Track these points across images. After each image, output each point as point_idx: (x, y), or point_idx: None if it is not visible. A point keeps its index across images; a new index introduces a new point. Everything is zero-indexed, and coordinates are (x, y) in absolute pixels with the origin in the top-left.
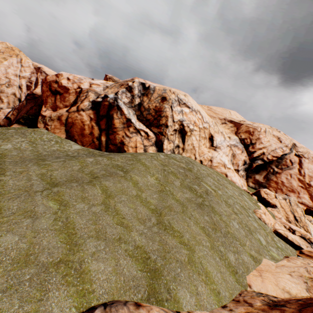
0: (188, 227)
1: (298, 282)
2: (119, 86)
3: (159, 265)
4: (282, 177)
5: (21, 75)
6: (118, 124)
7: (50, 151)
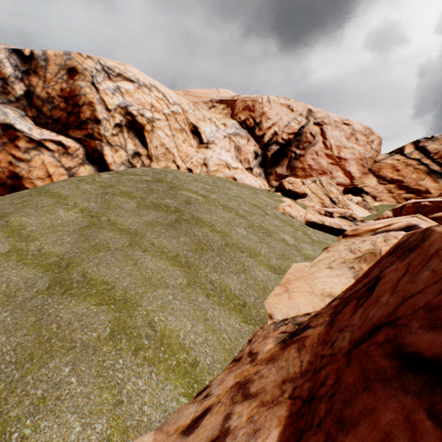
0: (134, 266)
1: (342, 272)
2: None
3: (0, 389)
4: (308, 160)
5: None
6: None
7: None
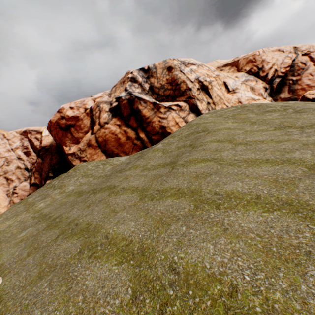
0: None
1: None
2: (122, 84)
3: None
4: (304, 81)
5: (13, 147)
6: (148, 114)
7: (110, 170)
